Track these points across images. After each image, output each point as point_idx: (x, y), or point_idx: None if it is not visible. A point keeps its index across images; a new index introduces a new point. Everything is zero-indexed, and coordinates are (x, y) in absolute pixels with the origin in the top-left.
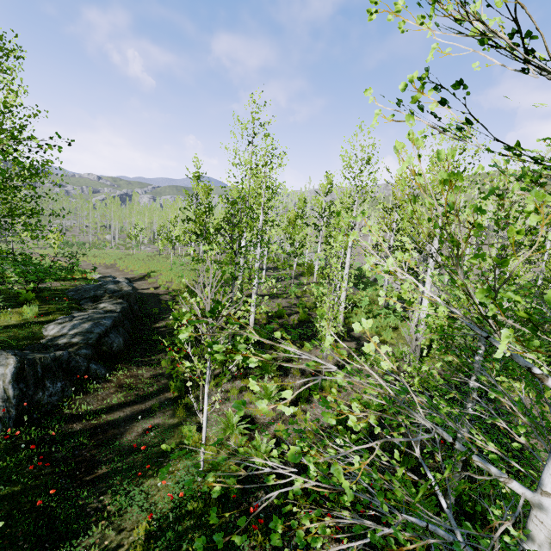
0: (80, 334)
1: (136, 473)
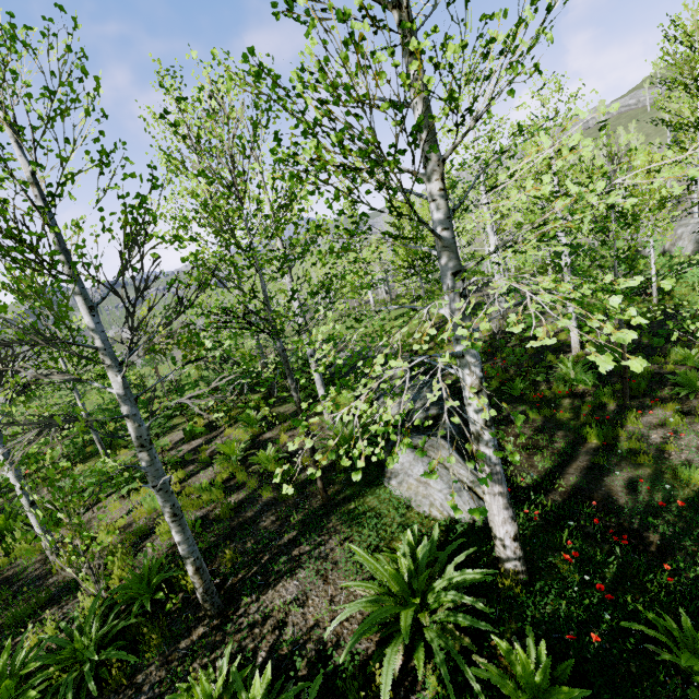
0: (432, 404)
1: (696, 535)
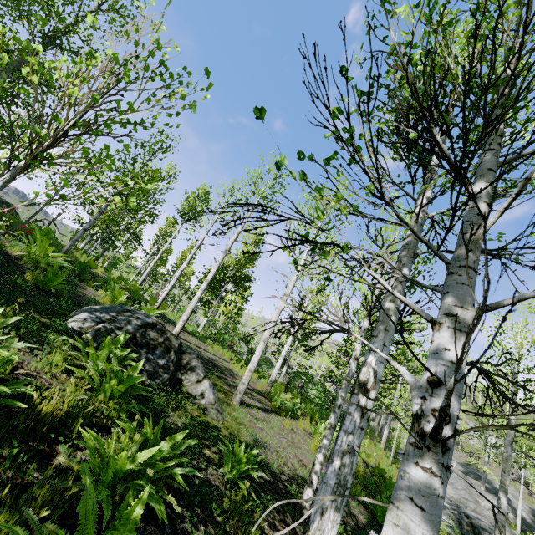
0: None
1: None
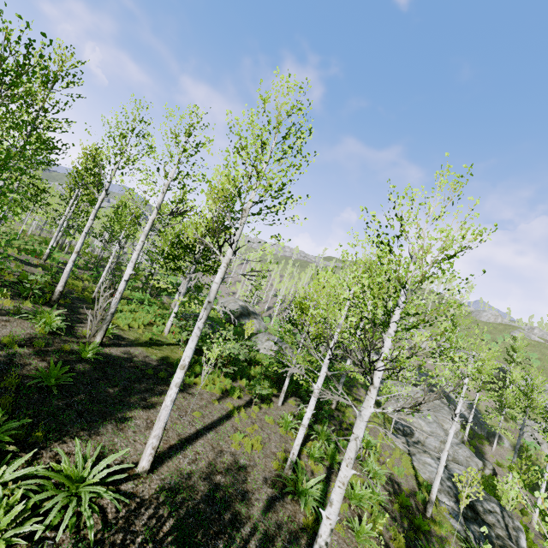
0: None
1: None
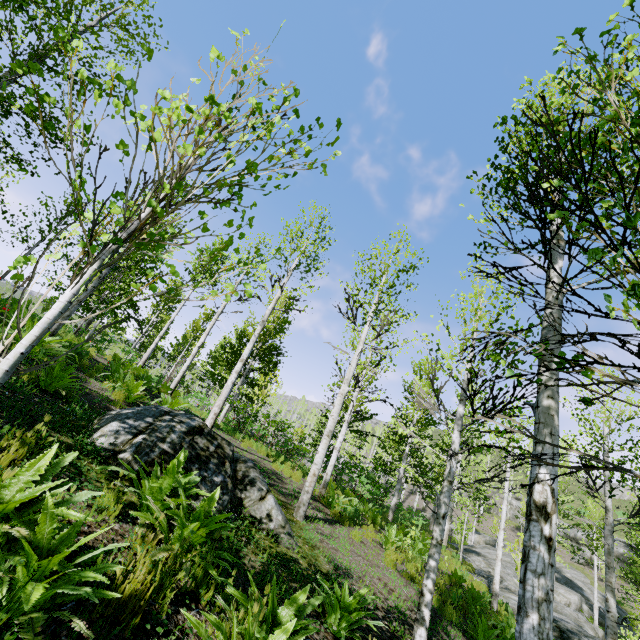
0: None
1: None
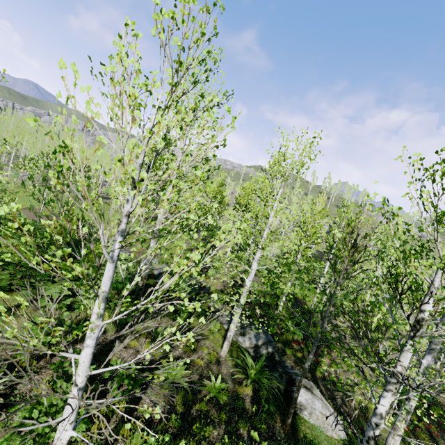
0: (269, 344)
1: None
